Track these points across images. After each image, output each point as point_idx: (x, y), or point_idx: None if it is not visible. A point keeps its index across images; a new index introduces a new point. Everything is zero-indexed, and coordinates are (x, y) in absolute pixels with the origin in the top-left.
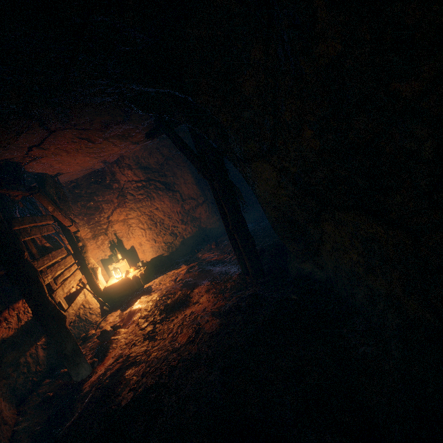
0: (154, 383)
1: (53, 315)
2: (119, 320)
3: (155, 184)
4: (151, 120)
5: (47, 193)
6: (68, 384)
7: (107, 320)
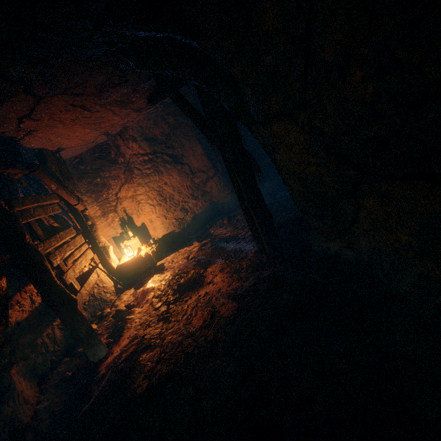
0: (169, 372)
1: (63, 300)
2: (133, 299)
3: (162, 157)
4: (152, 80)
5: (49, 170)
6: (85, 364)
7: (121, 298)
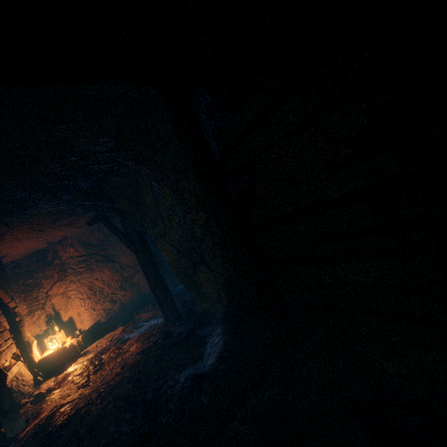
0: (84, 404)
1: None
2: (54, 384)
3: (96, 257)
4: (92, 212)
5: None
6: (1, 443)
7: (41, 387)
